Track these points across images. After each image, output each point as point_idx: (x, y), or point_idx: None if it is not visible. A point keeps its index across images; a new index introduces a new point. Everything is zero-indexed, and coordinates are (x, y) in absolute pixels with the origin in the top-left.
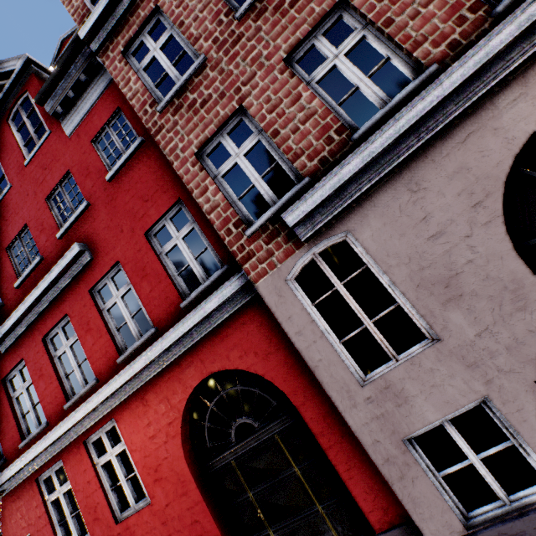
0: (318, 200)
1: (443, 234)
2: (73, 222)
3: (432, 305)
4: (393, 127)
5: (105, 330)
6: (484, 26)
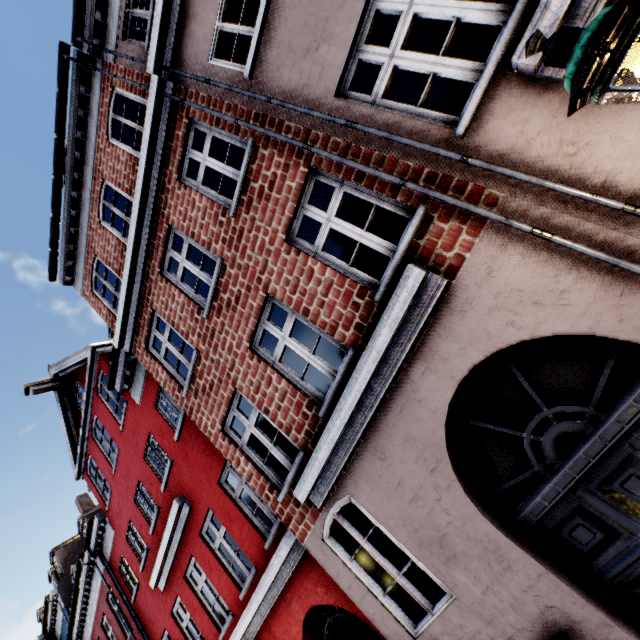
0: (312, 481)
1: (419, 497)
2: (167, 477)
3: (437, 563)
4: (338, 417)
5: (222, 569)
6: (374, 309)
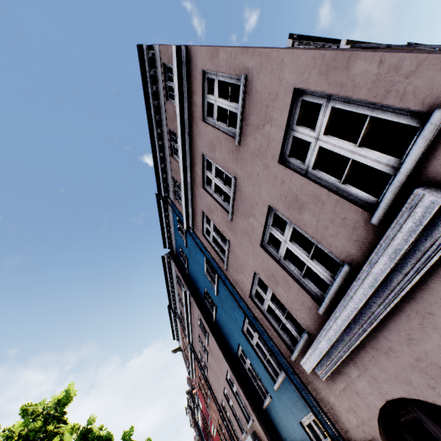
0: None
1: None
2: None
3: None
4: None
5: None
6: None
